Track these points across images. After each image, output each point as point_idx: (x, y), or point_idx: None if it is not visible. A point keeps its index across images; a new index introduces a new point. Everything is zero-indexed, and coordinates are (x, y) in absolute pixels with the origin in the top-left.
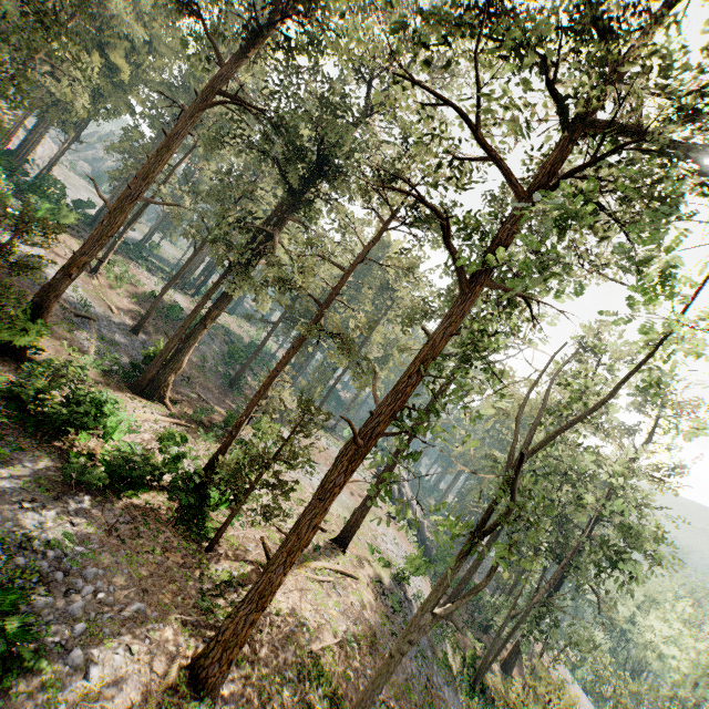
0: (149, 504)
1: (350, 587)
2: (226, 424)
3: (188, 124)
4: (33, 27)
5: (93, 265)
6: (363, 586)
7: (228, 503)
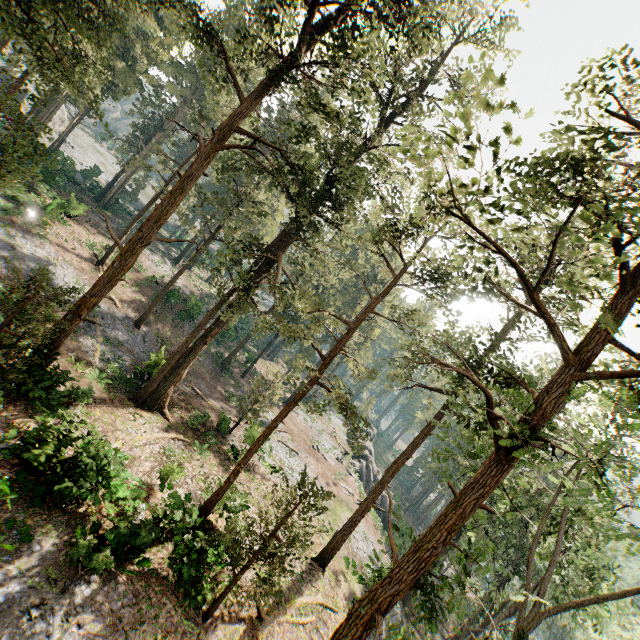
0: (150, 570)
1: (329, 618)
2: (219, 426)
3: (204, 165)
4: (49, 69)
5: (100, 256)
6: (340, 612)
7: (225, 564)
